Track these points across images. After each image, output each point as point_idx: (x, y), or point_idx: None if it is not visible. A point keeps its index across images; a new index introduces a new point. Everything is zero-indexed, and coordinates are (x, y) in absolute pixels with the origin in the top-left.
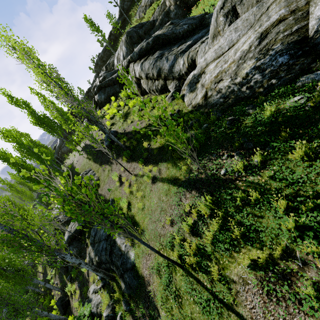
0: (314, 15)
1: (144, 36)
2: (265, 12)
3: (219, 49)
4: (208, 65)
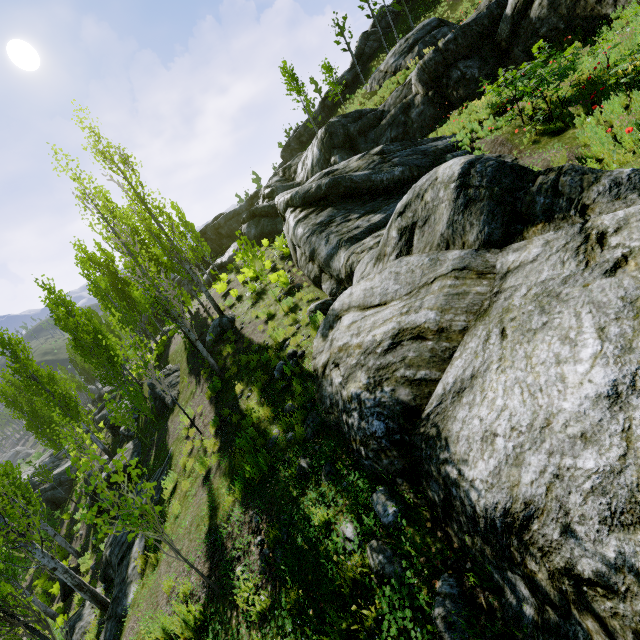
0: (449, 373)
1: (356, 137)
2: (429, 285)
3: (370, 293)
4: (350, 310)
